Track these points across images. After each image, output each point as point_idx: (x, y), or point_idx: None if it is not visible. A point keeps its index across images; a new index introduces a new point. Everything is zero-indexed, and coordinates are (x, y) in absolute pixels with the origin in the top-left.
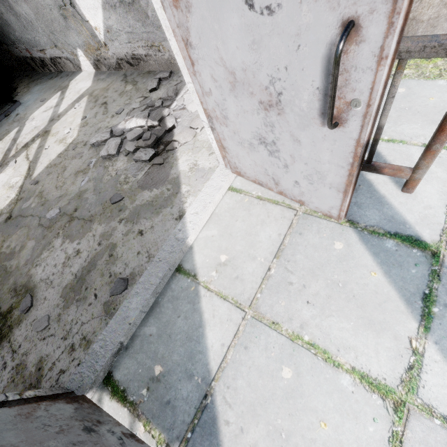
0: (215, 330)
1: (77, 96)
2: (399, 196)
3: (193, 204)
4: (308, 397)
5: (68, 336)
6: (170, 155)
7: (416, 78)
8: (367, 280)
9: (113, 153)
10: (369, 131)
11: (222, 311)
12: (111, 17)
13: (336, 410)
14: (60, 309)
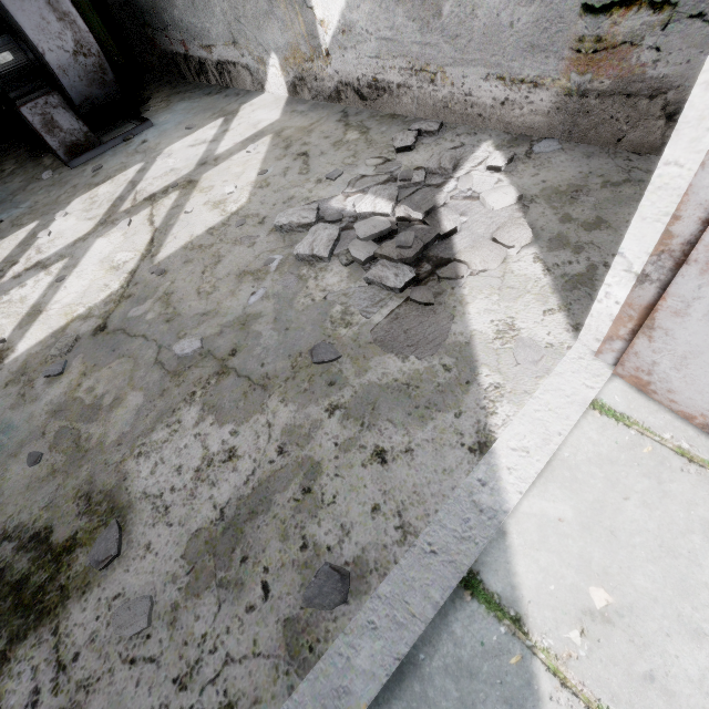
0: None
1: (252, 131)
2: None
3: (513, 425)
4: None
5: (189, 680)
6: (447, 289)
7: None
8: None
9: (322, 254)
10: None
11: None
12: (361, 5)
13: None
14: (178, 590)
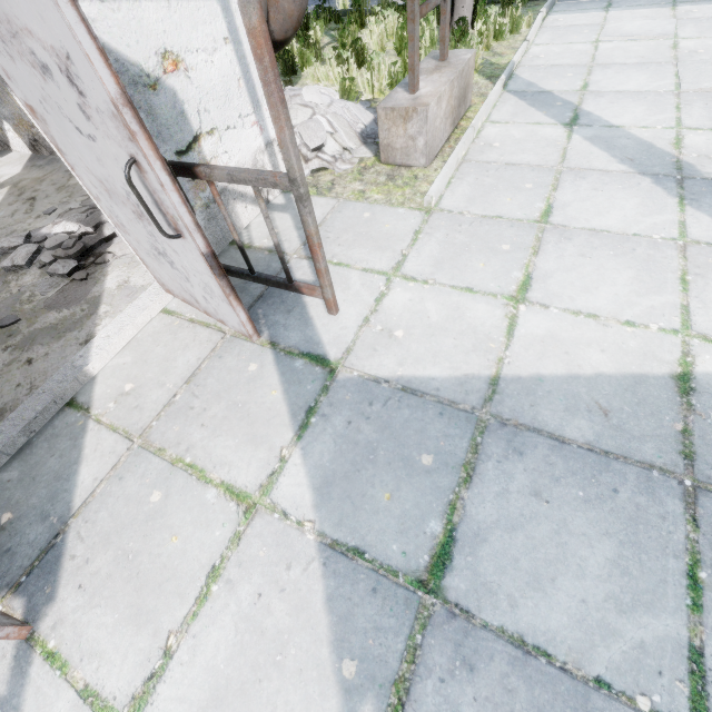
0: (92, 465)
1: None
2: (324, 318)
3: (107, 327)
4: (169, 515)
5: None
6: (100, 269)
7: (383, 204)
8: (266, 398)
9: (21, 264)
10: (204, 243)
11: (107, 443)
12: None
13: (192, 522)
14: None
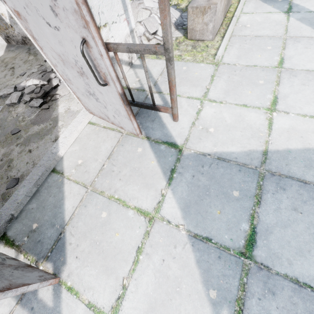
0: (70, 200)
1: None
2: (171, 123)
3: (64, 132)
4: (112, 223)
5: None
6: (54, 103)
7: (192, 62)
8: (149, 165)
9: (15, 102)
10: (120, 87)
11: (75, 189)
12: None
13: (124, 226)
14: None
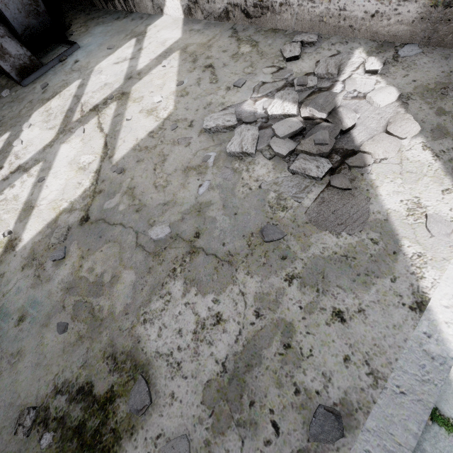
0: None
1: (162, 48)
2: None
3: (441, 287)
4: None
5: None
6: (357, 175)
7: None
8: None
9: (250, 151)
10: None
11: None
12: None
13: None
14: (206, 429)
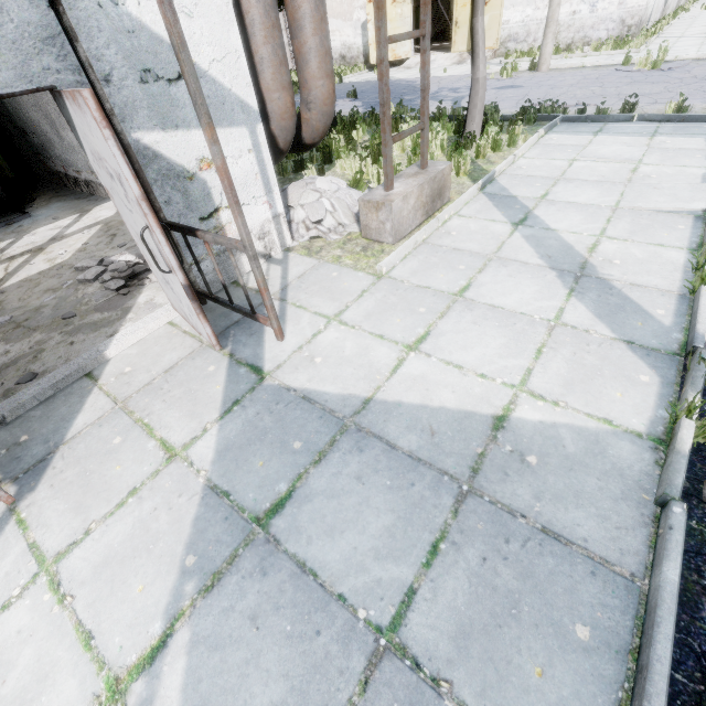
0: (87, 415)
1: (93, 222)
2: (273, 342)
3: (128, 328)
4: (121, 453)
5: None
6: (138, 289)
7: (350, 268)
8: (212, 390)
9: (90, 278)
10: (184, 278)
11: (101, 403)
12: None
13: (133, 459)
14: None
